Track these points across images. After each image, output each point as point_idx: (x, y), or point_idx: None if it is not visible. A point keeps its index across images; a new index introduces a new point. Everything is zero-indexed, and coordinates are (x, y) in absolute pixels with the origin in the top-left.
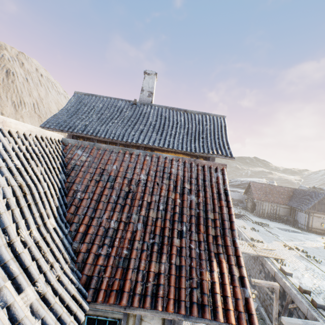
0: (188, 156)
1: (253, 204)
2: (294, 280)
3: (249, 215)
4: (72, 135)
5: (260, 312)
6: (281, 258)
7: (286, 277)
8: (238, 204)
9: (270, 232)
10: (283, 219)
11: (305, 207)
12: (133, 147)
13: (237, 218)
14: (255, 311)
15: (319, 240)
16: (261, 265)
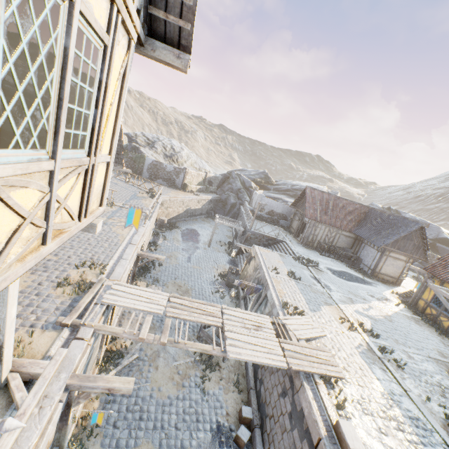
0: None
1: (301, 224)
2: None
3: (290, 242)
4: None
5: None
6: (338, 374)
7: None
8: (278, 221)
9: (320, 282)
10: (341, 254)
11: (382, 242)
12: None
13: (271, 245)
14: None
15: (389, 299)
16: (289, 379)
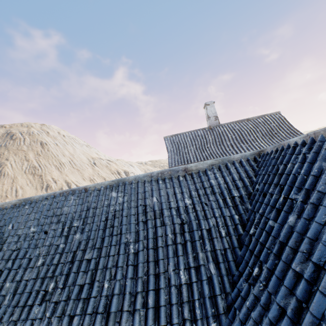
0: None
1: None
2: None
3: None
4: None
5: None
6: None
7: None
8: None
9: None
10: None
11: None
12: None
13: None
14: None
15: None
16: None
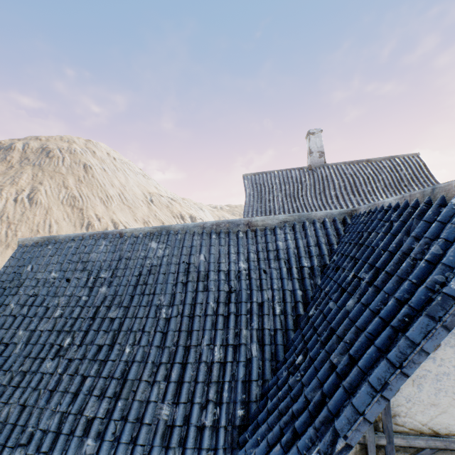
0: None
1: None
2: None
3: None
4: None
5: None
6: None
7: None
8: None
9: None
10: None
11: None
12: None
13: None
14: None
15: None
16: None
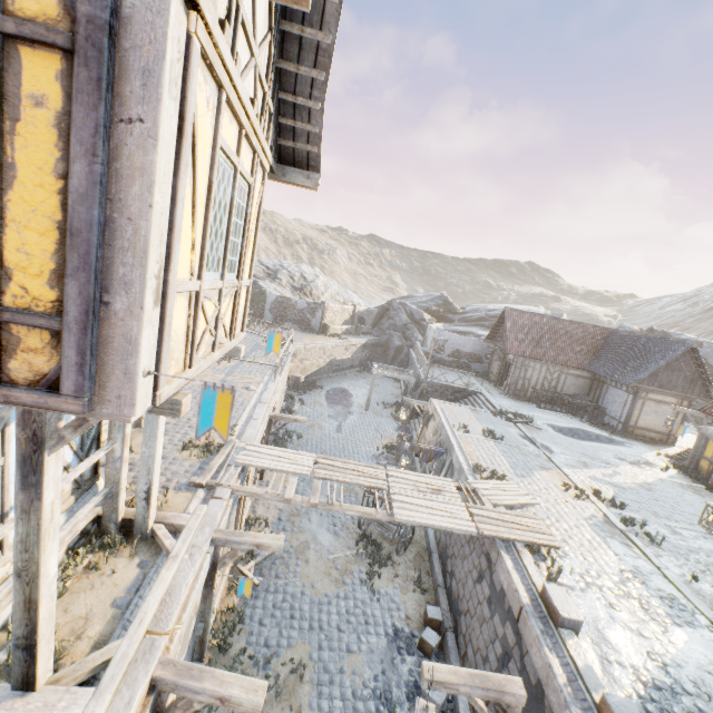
0: None
1: (504, 366)
2: (584, 653)
3: (489, 393)
4: None
5: (455, 710)
6: (550, 542)
7: (559, 634)
8: (469, 365)
9: (534, 442)
10: (571, 404)
11: (631, 378)
12: None
13: (459, 400)
14: (442, 707)
15: (651, 462)
16: (485, 557)
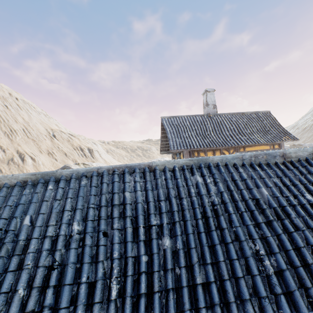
0: (267, 145)
1: None
2: None
3: None
4: (189, 150)
5: None
6: None
7: None
8: None
9: None
10: None
11: None
12: (231, 149)
13: None
14: None
15: None
16: None
